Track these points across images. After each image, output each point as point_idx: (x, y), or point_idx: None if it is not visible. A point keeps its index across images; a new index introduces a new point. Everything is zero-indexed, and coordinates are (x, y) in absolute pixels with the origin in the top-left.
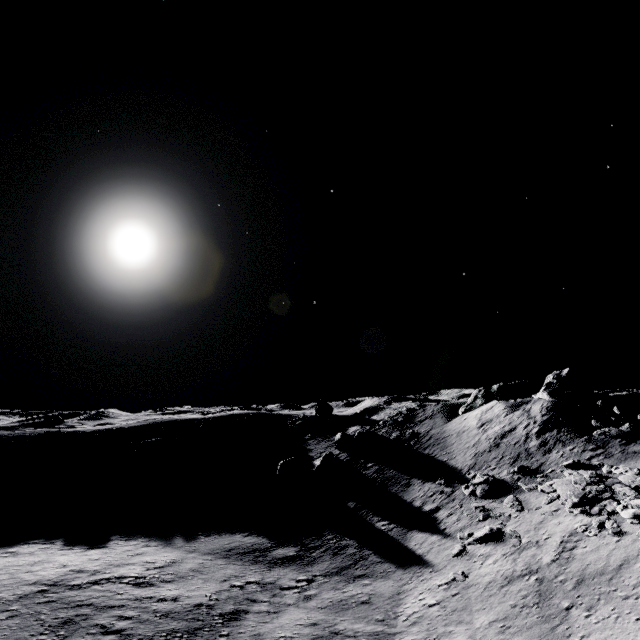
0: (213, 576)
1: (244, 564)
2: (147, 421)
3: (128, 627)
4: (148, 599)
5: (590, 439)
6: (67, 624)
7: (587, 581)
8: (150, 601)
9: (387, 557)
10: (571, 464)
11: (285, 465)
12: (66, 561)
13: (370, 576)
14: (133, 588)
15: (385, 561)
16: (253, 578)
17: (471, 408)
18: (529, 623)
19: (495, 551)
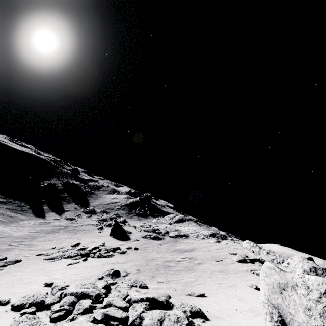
0: None
1: None
2: None
3: None
4: None
5: (130, 212)
6: None
7: (74, 230)
8: None
9: (35, 213)
10: (116, 214)
11: (31, 179)
12: None
13: (22, 214)
14: None
15: (32, 214)
16: None
17: (119, 193)
18: (48, 231)
19: (66, 221)
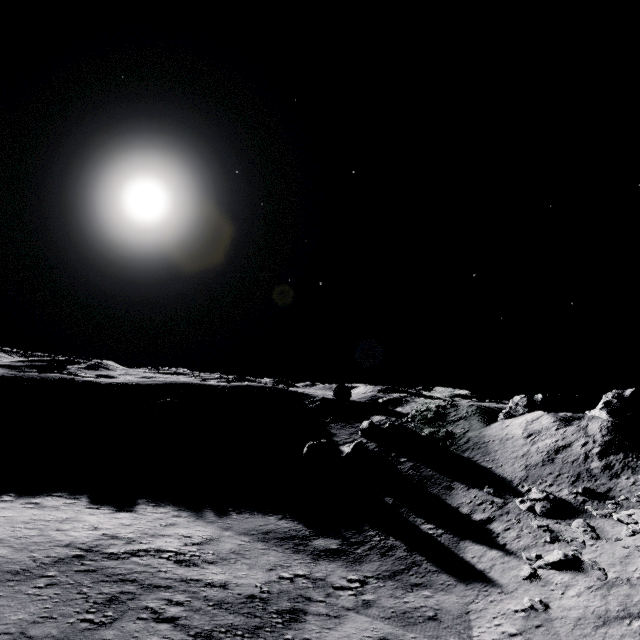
0: (257, 562)
1: (285, 552)
2: (161, 381)
3: (181, 615)
4: (195, 582)
5: None
6: (113, 603)
7: None
8: (197, 585)
9: (443, 567)
10: None
11: (313, 447)
12: (96, 522)
13: (428, 586)
14: (175, 566)
15: (442, 571)
16: (300, 570)
17: (512, 415)
18: None
19: (576, 581)
